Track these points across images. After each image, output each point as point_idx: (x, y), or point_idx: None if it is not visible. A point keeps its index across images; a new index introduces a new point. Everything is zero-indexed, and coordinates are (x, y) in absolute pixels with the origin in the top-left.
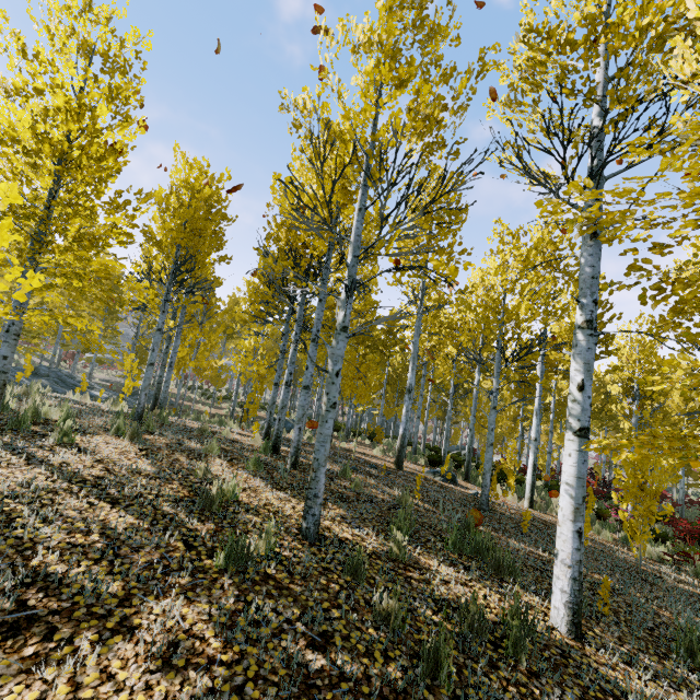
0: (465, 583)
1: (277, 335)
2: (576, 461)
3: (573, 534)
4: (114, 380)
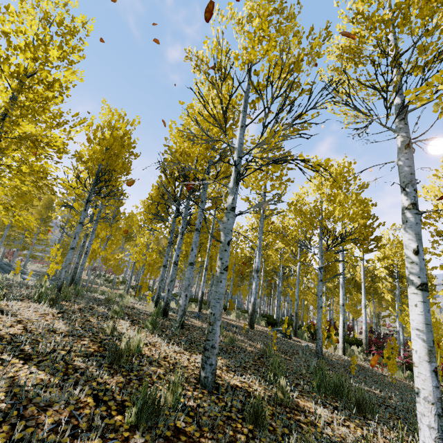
0: (341, 423)
1: (159, 239)
2: (423, 310)
3: (431, 373)
4: (42, 270)
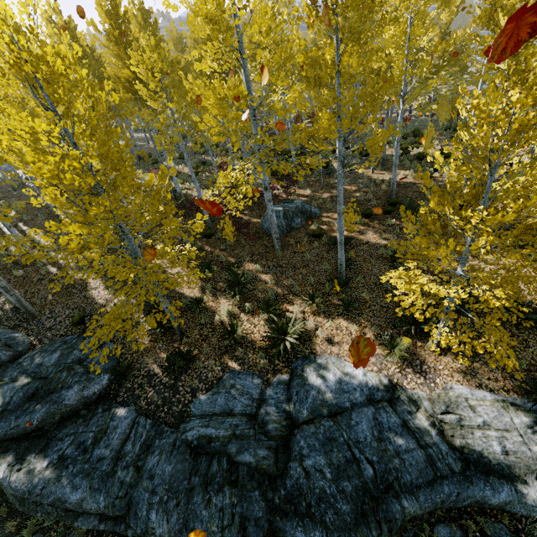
0: None
1: None
2: None
3: None
4: None
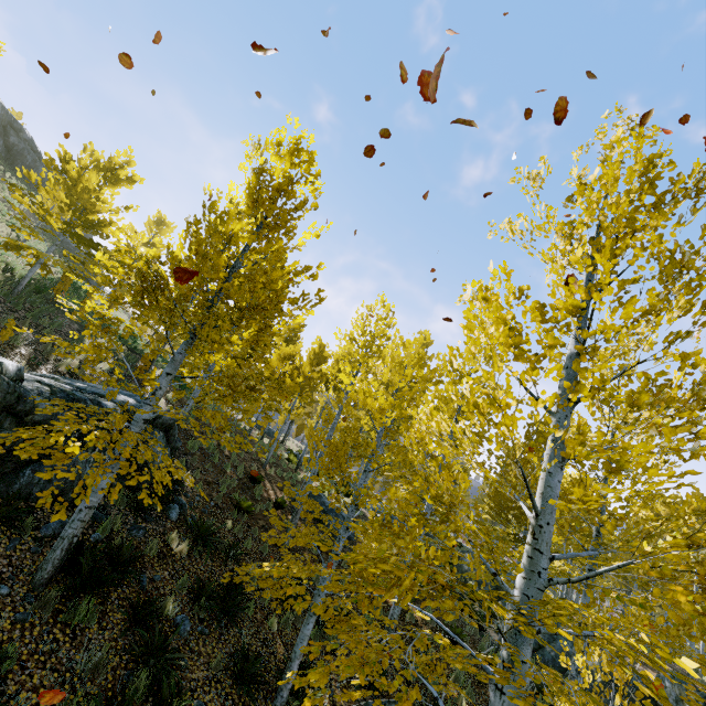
0: None
1: None
2: None
3: None
4: None
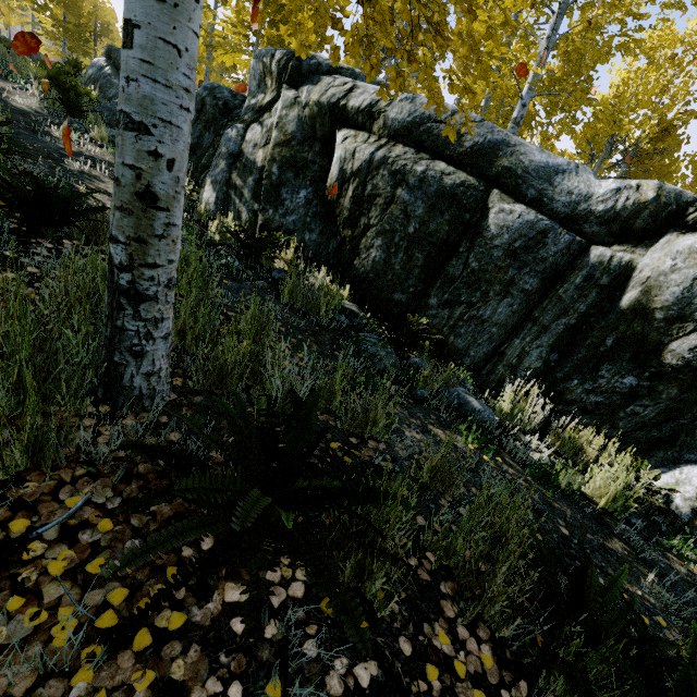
0: None
1: None
2: None
3: None
4: None
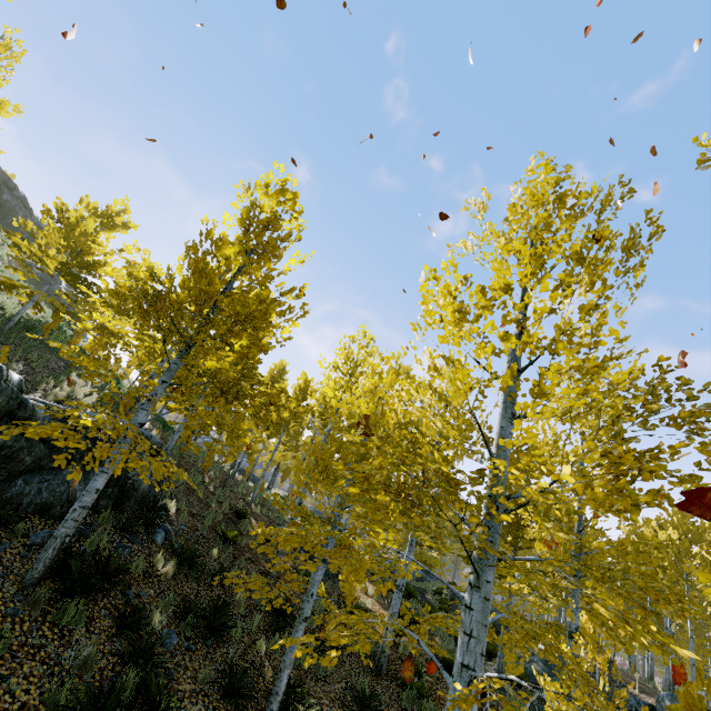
0: None
1: None
2: None
3: None
4: None
